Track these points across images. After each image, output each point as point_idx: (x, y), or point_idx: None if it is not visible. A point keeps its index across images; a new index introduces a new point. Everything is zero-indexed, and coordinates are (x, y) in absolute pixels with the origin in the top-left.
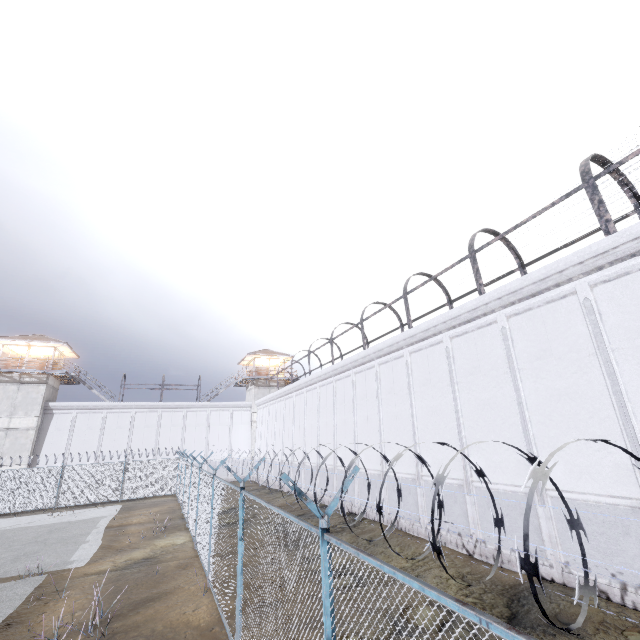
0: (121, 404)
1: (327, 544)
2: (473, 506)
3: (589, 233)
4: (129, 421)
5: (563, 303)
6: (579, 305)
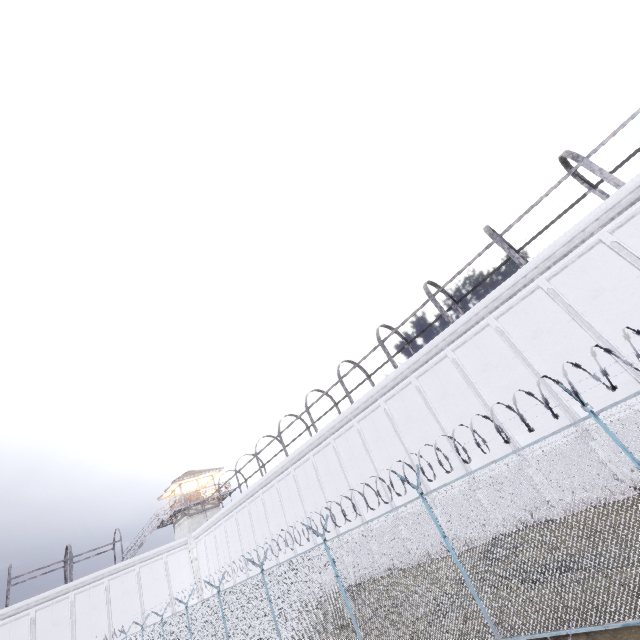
0: (13, 608)
1: (425, 499)
2: (441, 515)
3: (437, 319)
4: (27, 628)
5: (443, 363)
6: (451, 362)
